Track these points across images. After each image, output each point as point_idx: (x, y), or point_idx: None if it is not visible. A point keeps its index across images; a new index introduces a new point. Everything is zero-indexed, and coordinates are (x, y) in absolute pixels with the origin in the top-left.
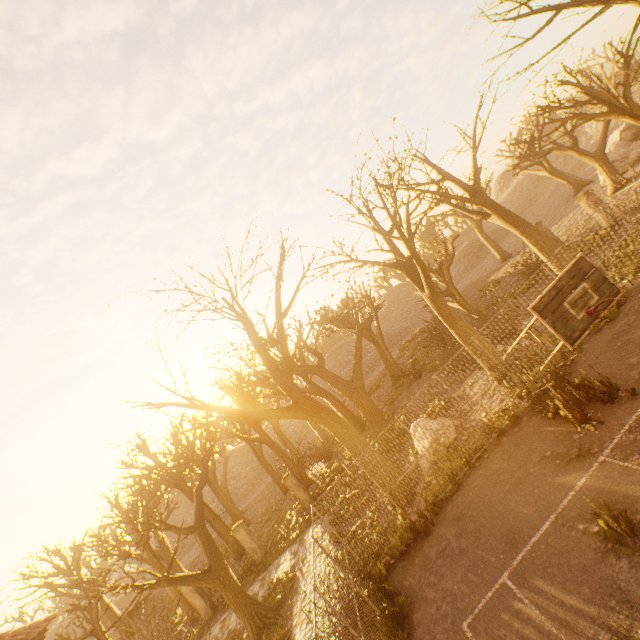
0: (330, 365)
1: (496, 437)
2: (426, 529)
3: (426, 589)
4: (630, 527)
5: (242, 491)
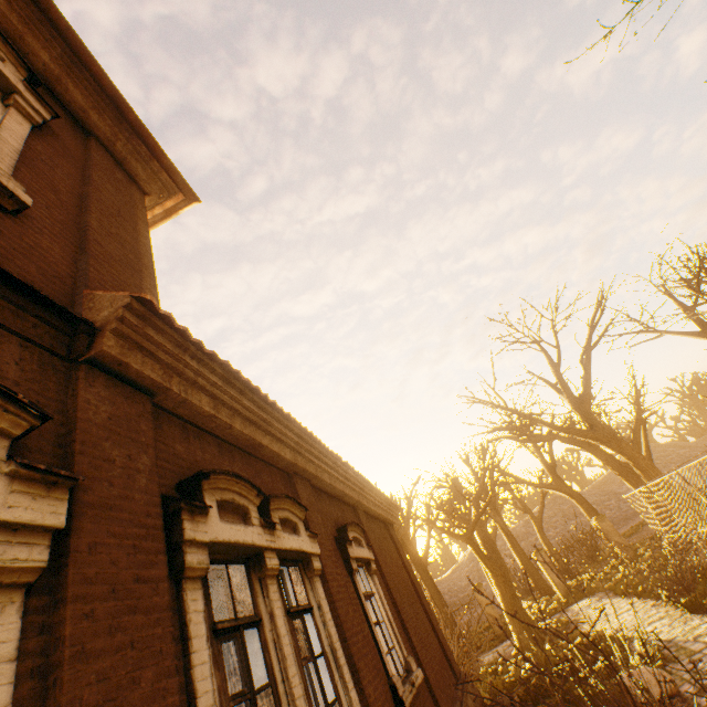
0: (549, 512)
1: None
2: None
3: None
4: None
5: None
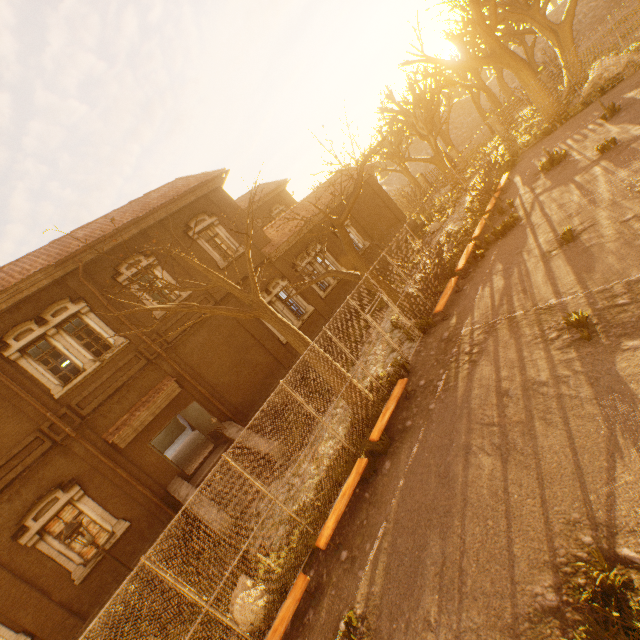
0: None
1: (637, 70)
2: (549, 133)
3: (529, 155)
4: (611, 112)
5: (461, 139)
